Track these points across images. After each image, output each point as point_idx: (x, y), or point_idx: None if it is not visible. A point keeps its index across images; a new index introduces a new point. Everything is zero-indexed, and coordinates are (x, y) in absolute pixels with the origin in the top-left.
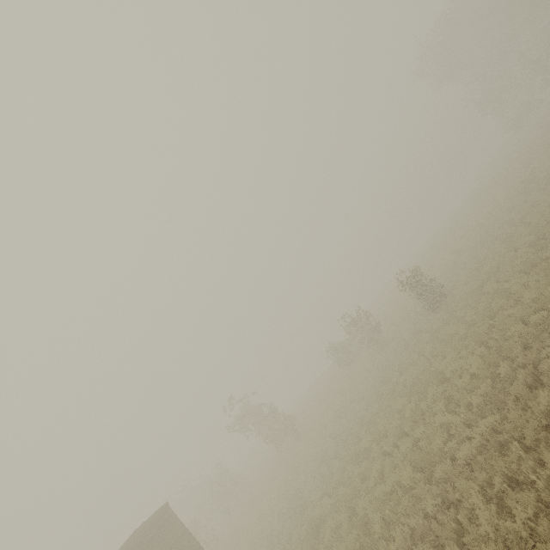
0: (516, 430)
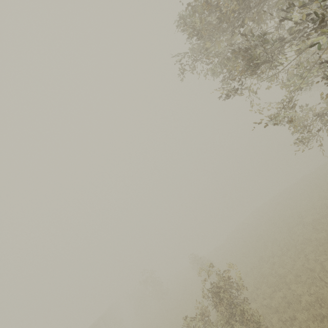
0: None
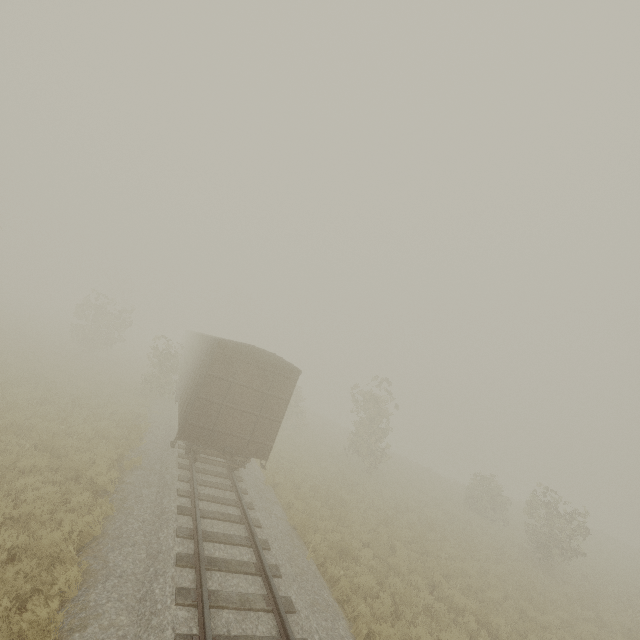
0: None
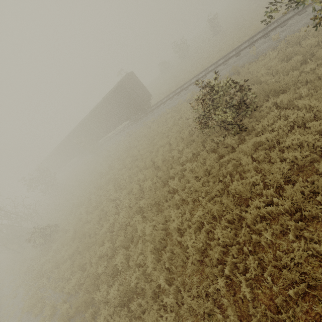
0: (245, 32)
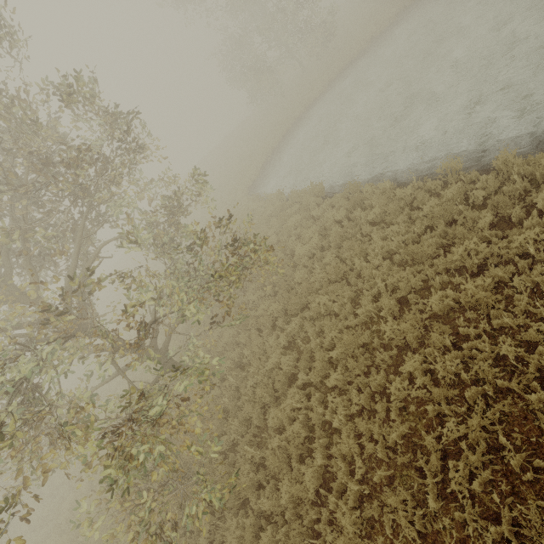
0: None
